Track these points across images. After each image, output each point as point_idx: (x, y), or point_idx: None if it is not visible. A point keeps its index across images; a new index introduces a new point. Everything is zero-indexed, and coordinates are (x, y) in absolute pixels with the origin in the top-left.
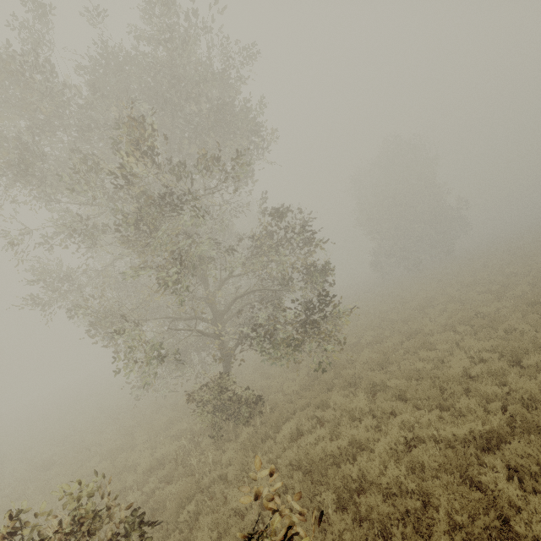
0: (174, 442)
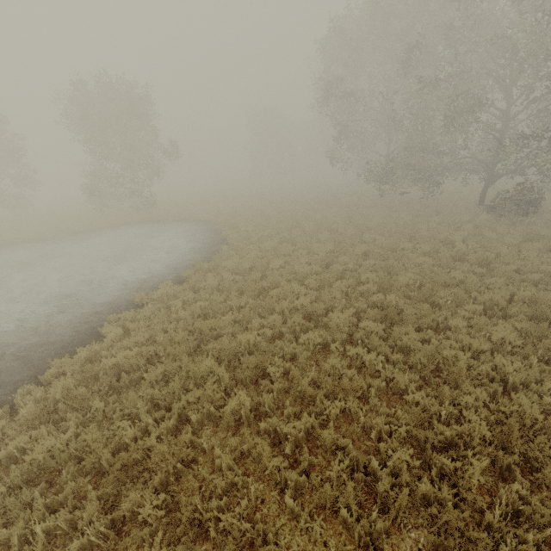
0: (484, 215)
